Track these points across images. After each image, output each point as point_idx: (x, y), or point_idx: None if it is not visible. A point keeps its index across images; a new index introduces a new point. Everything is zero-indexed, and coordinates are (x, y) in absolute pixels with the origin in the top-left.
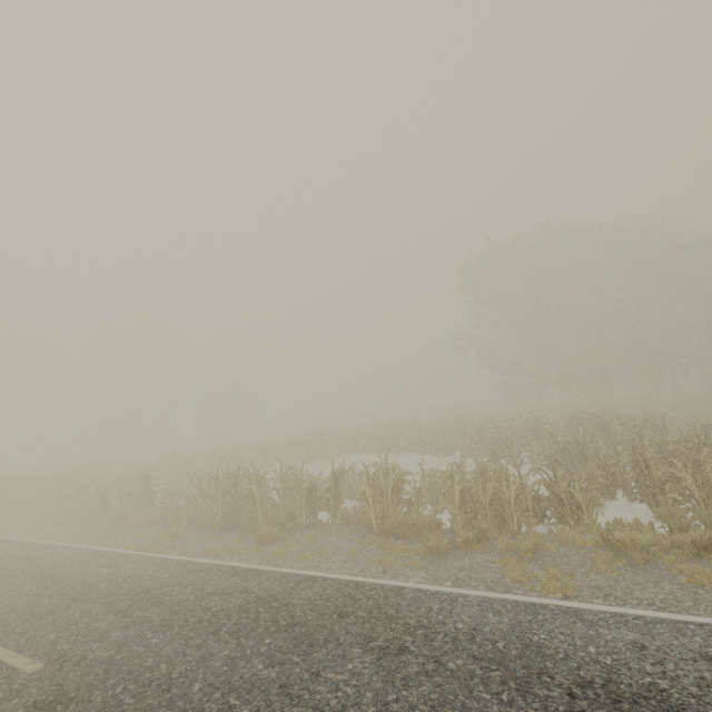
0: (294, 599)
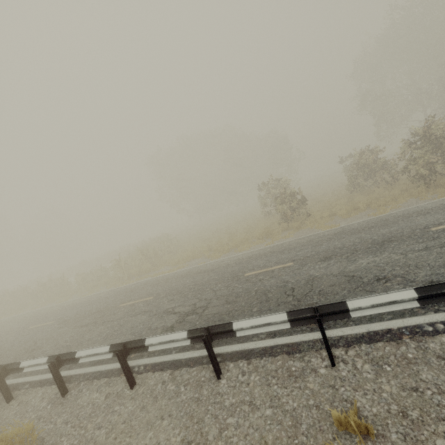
0: None
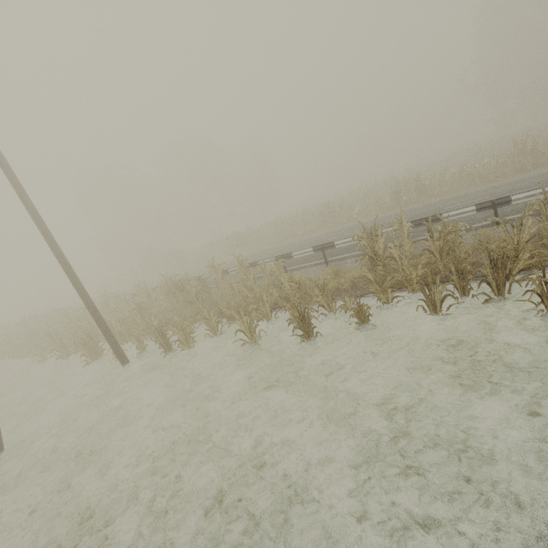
0: None
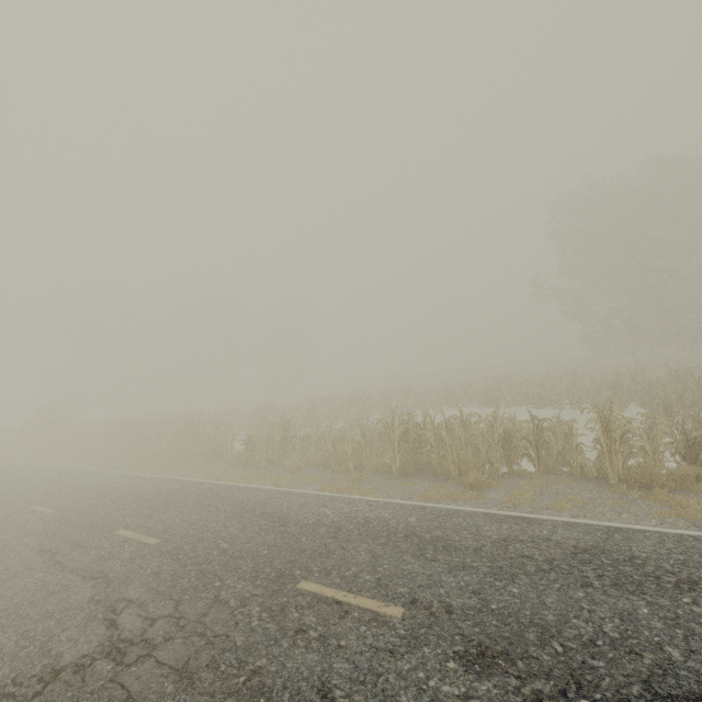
0: (634, 551)
